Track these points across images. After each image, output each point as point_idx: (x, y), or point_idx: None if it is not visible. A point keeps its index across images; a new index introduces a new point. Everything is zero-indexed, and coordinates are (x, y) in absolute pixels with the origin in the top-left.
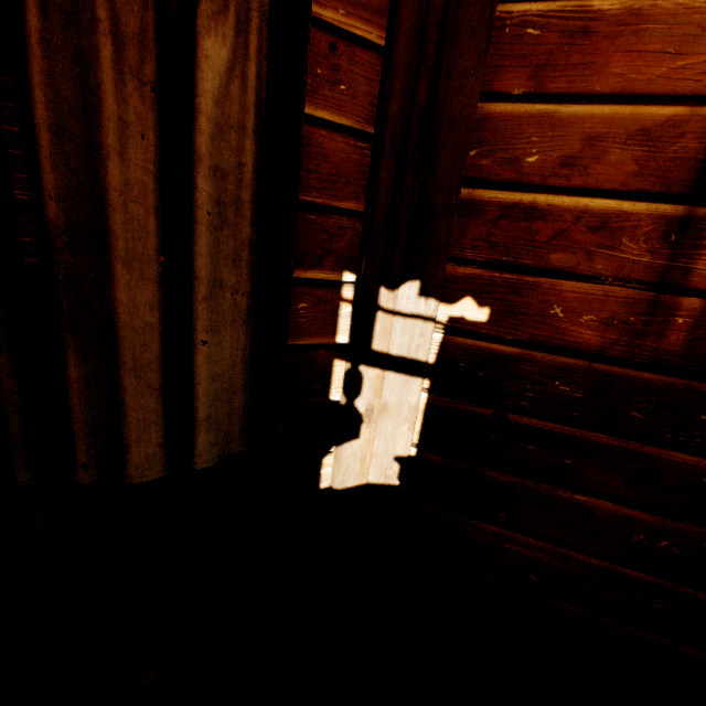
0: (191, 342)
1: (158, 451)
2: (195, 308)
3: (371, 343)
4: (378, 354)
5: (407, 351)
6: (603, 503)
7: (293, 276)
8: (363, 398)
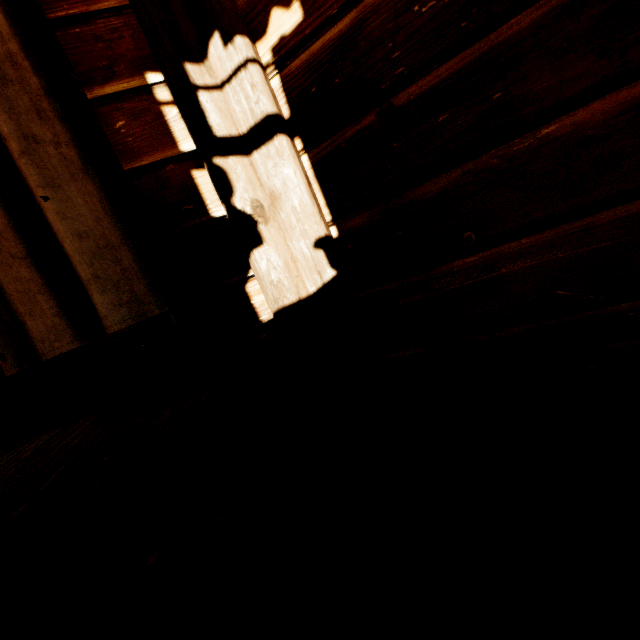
0: (38, 206)
1: (58, 322)
2: (21, 169)
3: (211, 130)
4: (229, 140)
5: (252, 116)
6: (585, 111)
7: (93, 97)
8: (241, 196)
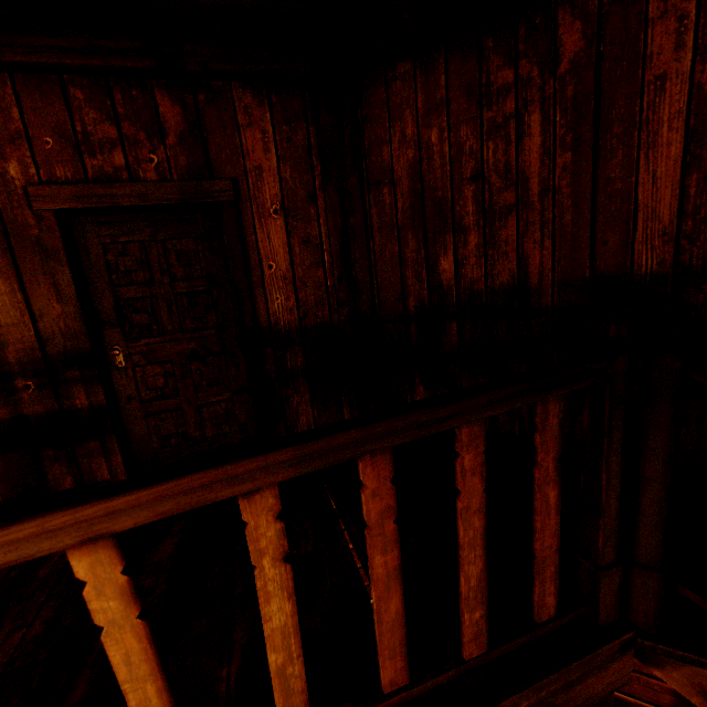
0: None
1: None
2: None
3: None
4: None
5: None
6: None
7: None
8: None
